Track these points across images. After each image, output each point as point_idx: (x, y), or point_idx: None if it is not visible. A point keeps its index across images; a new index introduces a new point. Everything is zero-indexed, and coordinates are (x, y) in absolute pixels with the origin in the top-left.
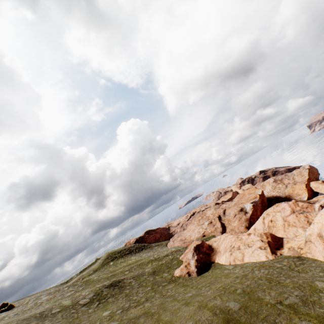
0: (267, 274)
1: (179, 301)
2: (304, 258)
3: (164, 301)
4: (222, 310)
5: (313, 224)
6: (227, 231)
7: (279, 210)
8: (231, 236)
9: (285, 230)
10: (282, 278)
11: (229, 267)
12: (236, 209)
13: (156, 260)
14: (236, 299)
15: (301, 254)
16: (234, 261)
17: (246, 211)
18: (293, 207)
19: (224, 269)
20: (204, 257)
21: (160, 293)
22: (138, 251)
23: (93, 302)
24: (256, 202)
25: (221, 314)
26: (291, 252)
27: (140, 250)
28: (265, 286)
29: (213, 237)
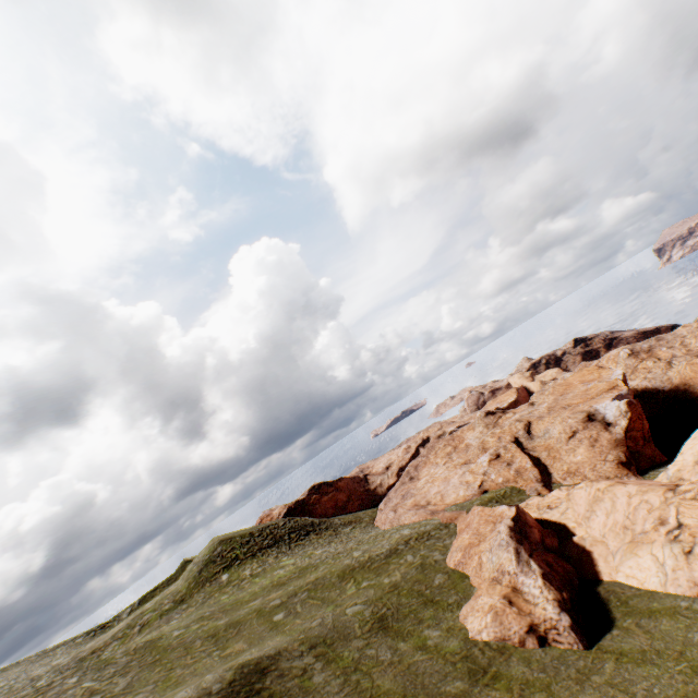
0: None
1: None
2: None
3: None
4: None
5: None
6: (555, 478)
7: None
8: (632, 487)
9: None
10: None
11: None
12: (574, 418)
13: (365, 570)
14: None
15: None
16: None
17: (606, 422)
18: None
19: None
20: (555, 564)
21: None
22: (298, 541)
23: None
24: (626, 397)
25: None
26: None
27: (304, 538)
28: None
29: (521, 496)
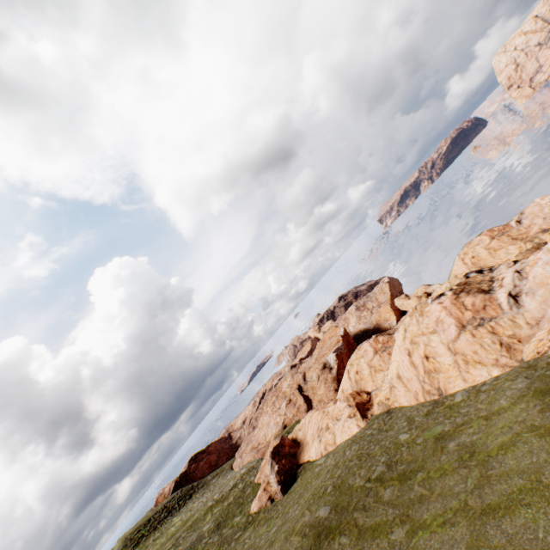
0: (358, 449)
1: (262, 546)
2: (392, 411)
3: None
4: (312, 524)
5: (391, 364)
6: (314, 406)
7: (362, 354)
8: (317, 413)
9: (373, 379)
10: (371, 448)
11: (321, 460)
12: (318, 368)
13: (218, 503)
14: (326, 501)
15: (390, 405)
16: (326, 450)
17: (330, 367)
18: (375, 345)
19: (315, 467)
20: (288, 462)
21: None
22: (184, 503)
23: None
24: (340, 348)
25: (312, 530)
26: (381, 407)
27: (188, 499)
28: (355, 467)
29: (297, 424)
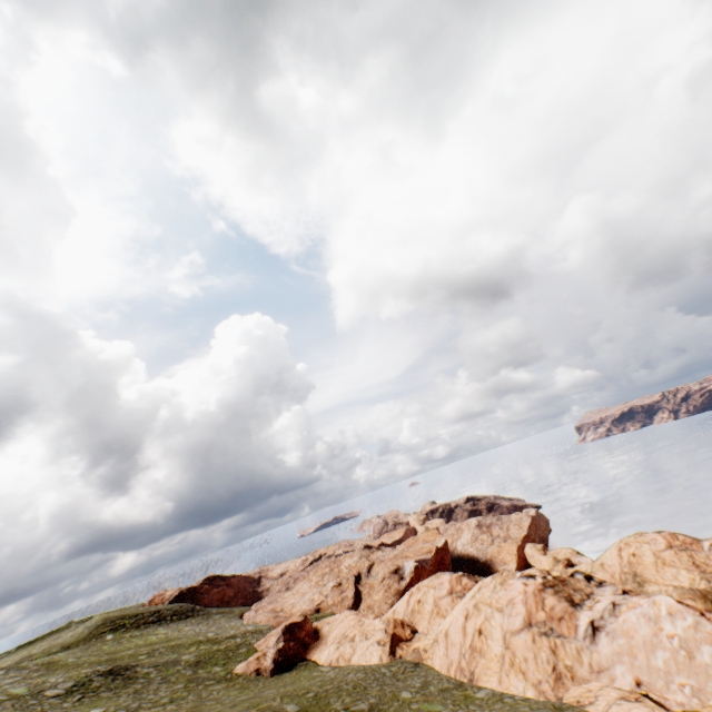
0: (361, 678)
1: (225, 704)
2: (421, 665)
3: (200, 704)
4: (275, 710)
5: (449, 615)
6: (360, 608)
7: (435, 585)
8: (353, 616)
9: (430, 621)
10: (373, 684)
11: (326, 668)
12: (389, 568)
13: (209, 642)
14: (300, 700)
15: (423, 659)
16: (337, 661)
17: (403, 576)
18: (454, 584)
19: (316, 671)
20: (296, 648)
21: (197, 695)
22: (177, 620)
23: (72, 695)
24: (427, 561)
25: None
26: (414, 655)
27: (183, 619)
28: (345, 691)
29: (332, 615)
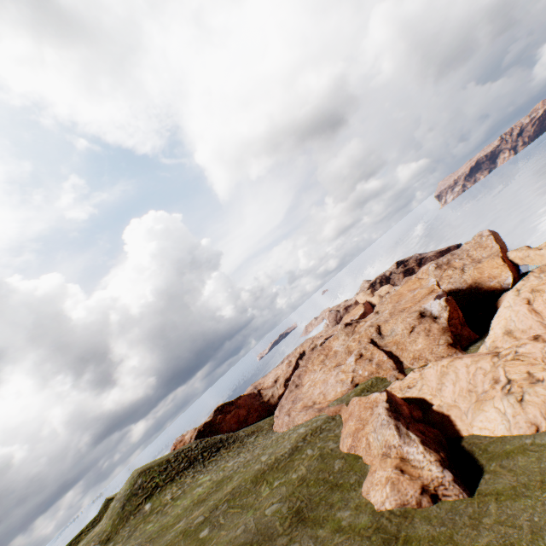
0: None
1: None
2: None
3: None
4: None
5: None
6: (405, 364)
7: None
8: (467, 359)
9: None
10: None
11: None
12: (411, 317)
13: (275, 471)
14: None
15: None
16: None
17: (433, 316)
18: None
19: None
20: (426, 431)
21: None
22: (210, 458)
23: None
24: (442, 296)
25: None
26: None
27: (216, 454)
28: None
29: (384, 383)
